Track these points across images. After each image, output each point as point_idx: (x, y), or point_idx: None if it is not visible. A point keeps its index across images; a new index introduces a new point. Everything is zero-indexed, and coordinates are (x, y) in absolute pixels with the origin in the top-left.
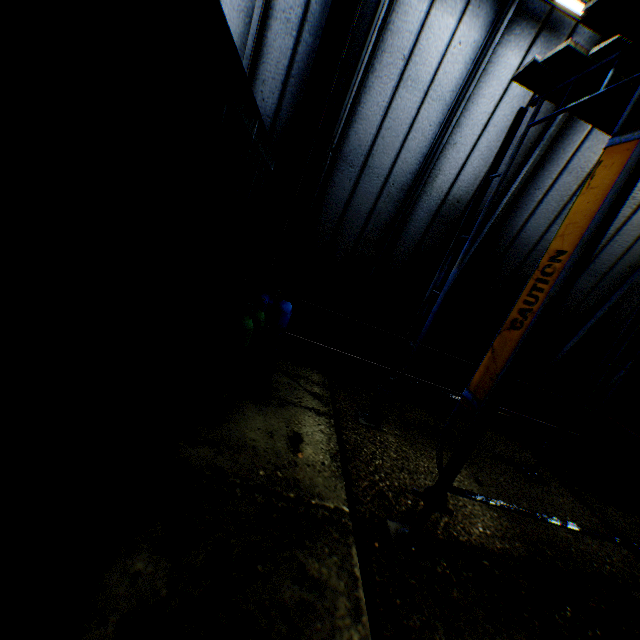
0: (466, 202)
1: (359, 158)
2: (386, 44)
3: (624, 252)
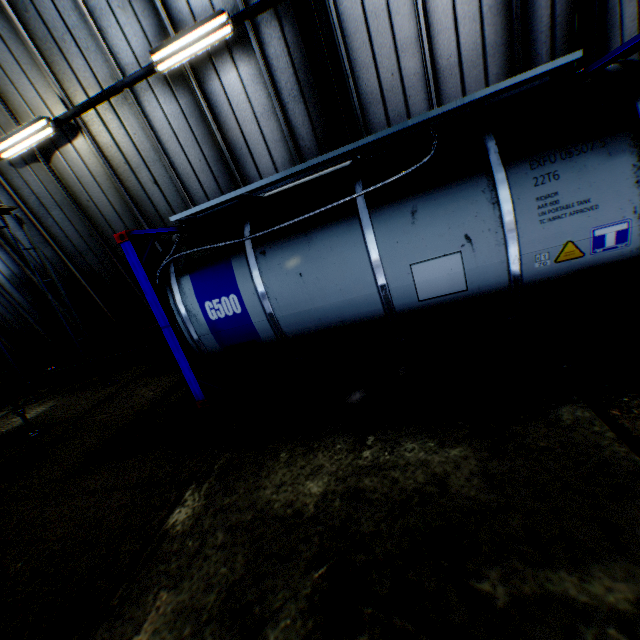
0: (15, 274)
1: None
2: None
3: (79, 233)
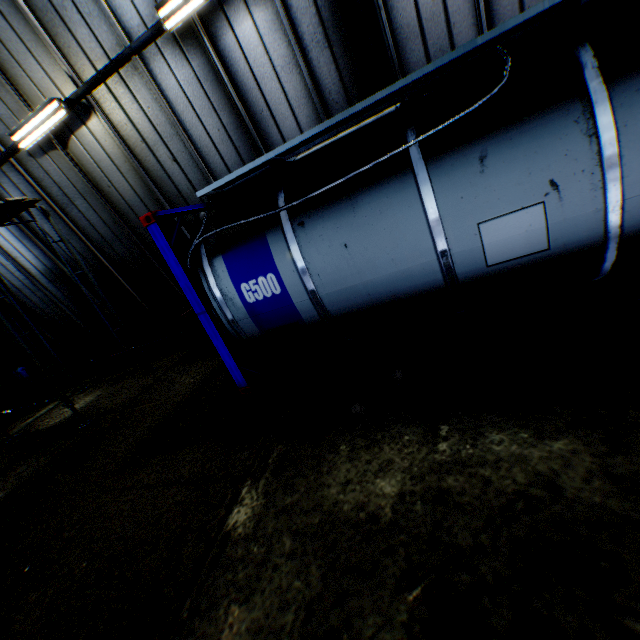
0: (48, 268)
1: (16, 289)
2: None
3: (104, 221)
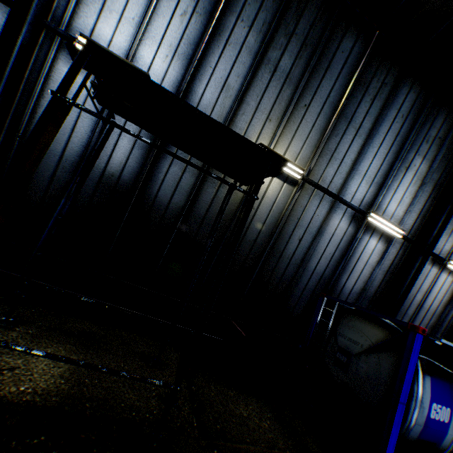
0: (118, 176)
1: None
2: (51, 85)
3: None
